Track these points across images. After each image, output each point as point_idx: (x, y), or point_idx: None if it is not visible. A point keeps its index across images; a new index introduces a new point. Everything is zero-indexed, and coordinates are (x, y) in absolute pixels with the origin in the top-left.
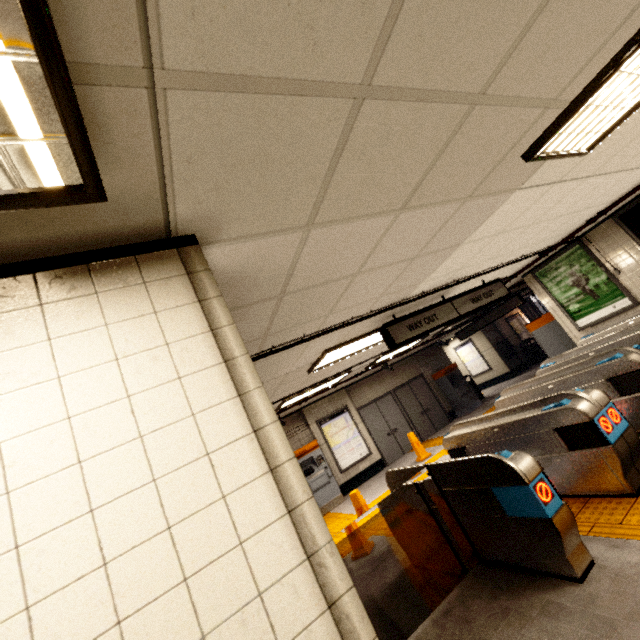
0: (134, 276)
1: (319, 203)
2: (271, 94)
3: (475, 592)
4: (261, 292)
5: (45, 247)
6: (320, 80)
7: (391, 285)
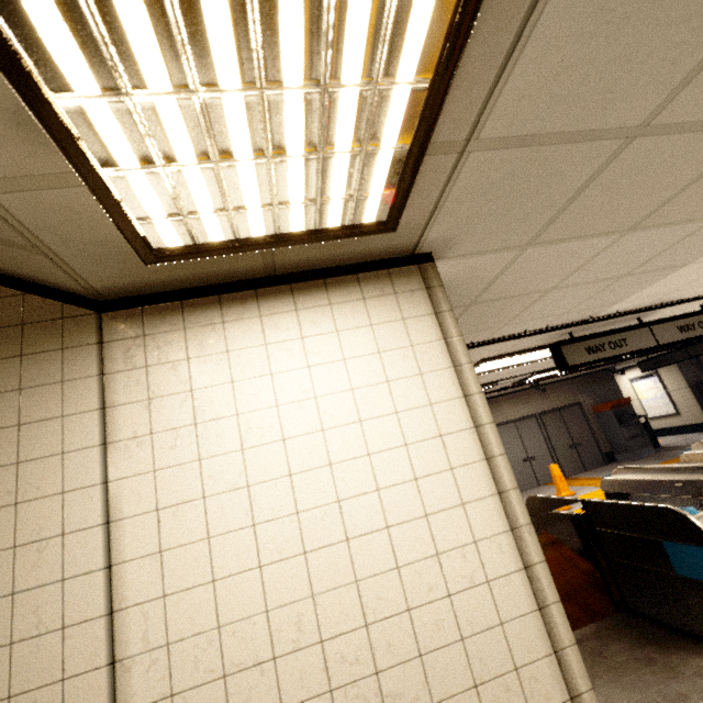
0: (388, 287)
1: (547, 226)
2: (550, 145)
3: (615, 635)
4: (455, 300)
5: (334, 260)
6: (599, 128)
7: (582, 302)
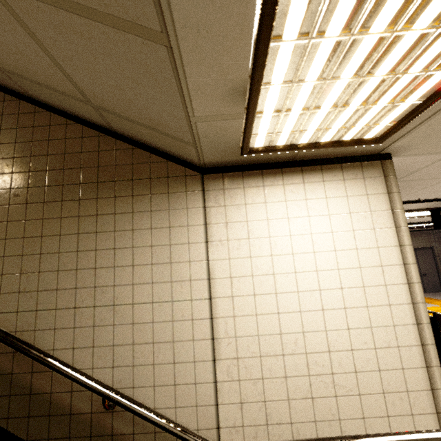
0: (359, 173)
1: None
2: None
3: None
4: None
5: (330, 155)
6: None
7: None
